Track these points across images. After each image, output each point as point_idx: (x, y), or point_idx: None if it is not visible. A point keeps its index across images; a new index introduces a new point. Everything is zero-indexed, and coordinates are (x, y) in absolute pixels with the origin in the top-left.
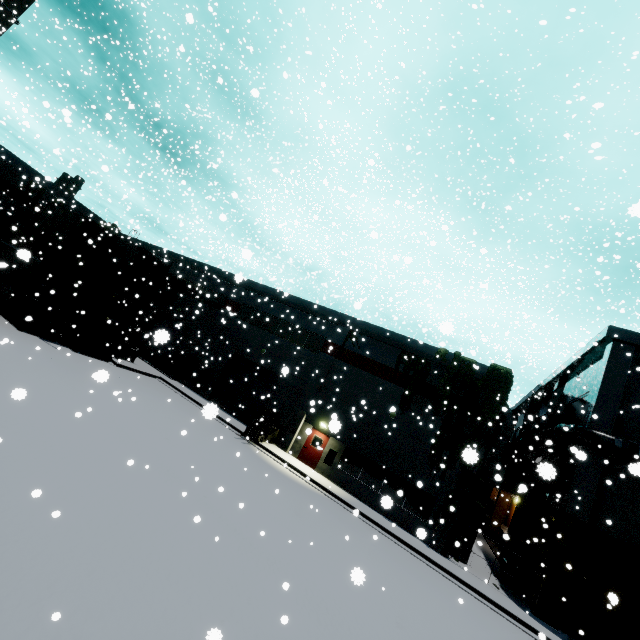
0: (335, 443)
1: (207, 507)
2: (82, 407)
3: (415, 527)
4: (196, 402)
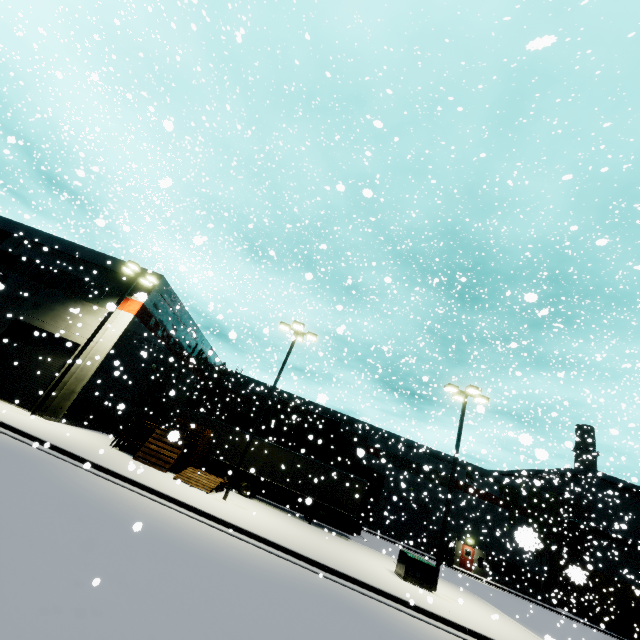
0: (479, 552)
1: (576, 633)
2: (490, 597)
3: (535, 595)
4: (393, 542)
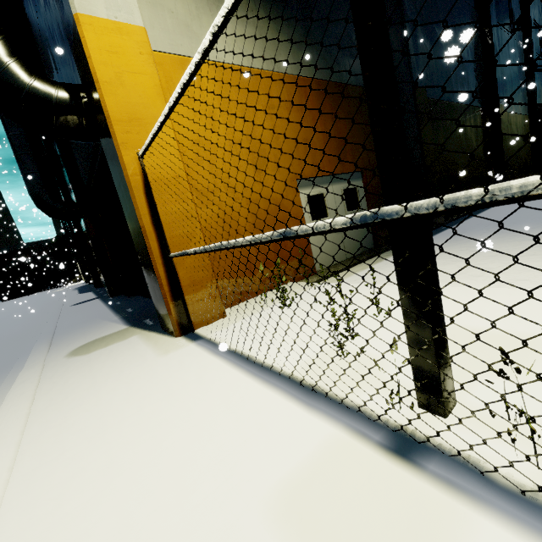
0: None
1: None
2: None
3: None
4: None
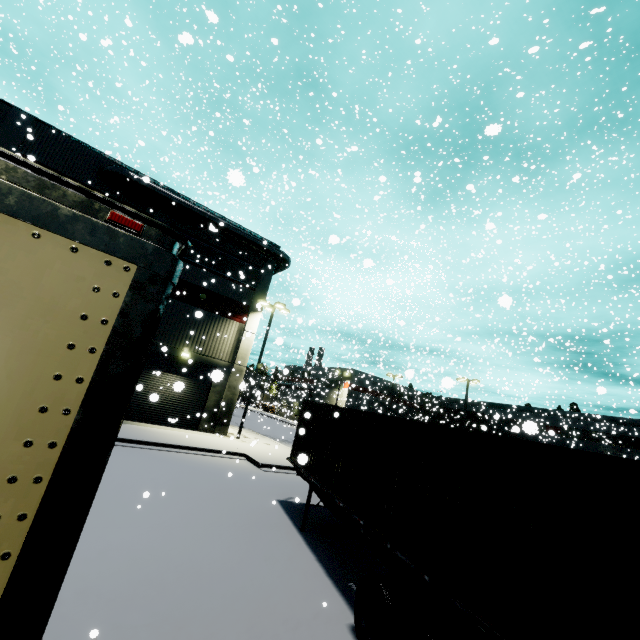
0: None
1: None
2: None
3: None
4: None
